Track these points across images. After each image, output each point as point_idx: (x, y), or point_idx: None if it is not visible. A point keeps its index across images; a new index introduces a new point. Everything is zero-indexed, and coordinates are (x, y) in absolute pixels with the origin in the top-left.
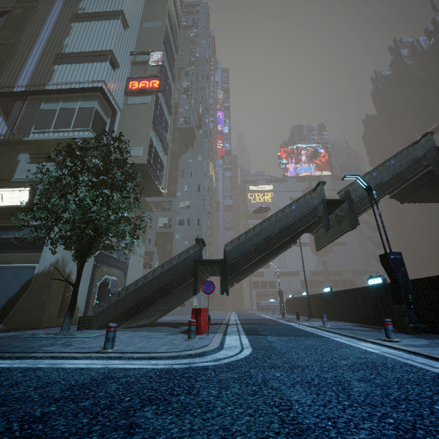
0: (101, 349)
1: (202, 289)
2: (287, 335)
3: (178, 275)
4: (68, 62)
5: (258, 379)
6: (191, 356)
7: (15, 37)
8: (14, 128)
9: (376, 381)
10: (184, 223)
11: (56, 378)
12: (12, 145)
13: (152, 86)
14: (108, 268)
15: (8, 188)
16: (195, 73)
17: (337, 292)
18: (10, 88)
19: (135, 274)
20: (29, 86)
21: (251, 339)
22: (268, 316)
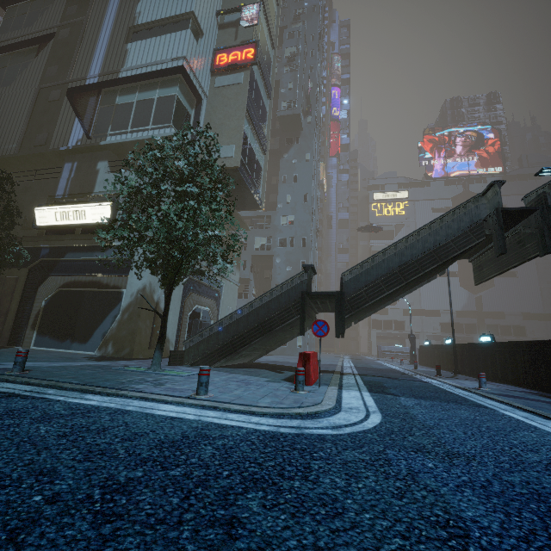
0: (193, 394)
1: (313, 330)
2: (427, 399)
3: (281, 310)
4: (142, 37)
5: (401, 469)
6: (301, 416)
7: (82, 12)
8: (90, 131)
9: None
10: (287, 245)
11: (144, 429)
12: (89, 151)
13: (245, 57)
14: (198, 297)
15: (90, 204)
16: (303, 33)
17: (503, 344)
18: (83, 81)
19: (229, 304)
20: (102, 76)
21: (377, 400)
22: (394, 366)
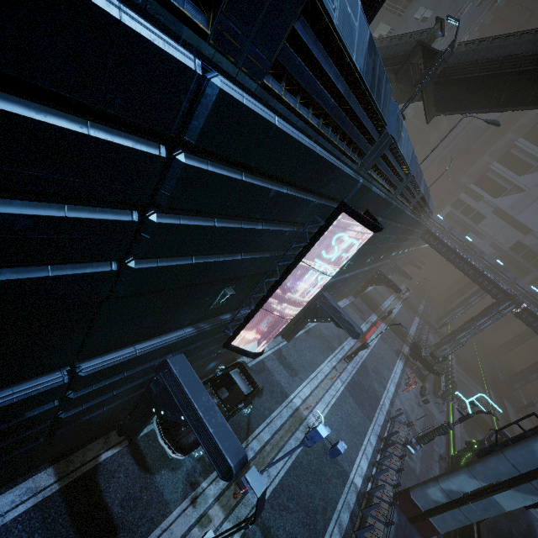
0: None
1: None
2: None
3: None
4: None
5: None
6: None
7: None
8: None
9: None
10: None
11: None
12: None
13: None
14: None
15: None
16: None
17: None
18: None
19: None
20: None
21: None
22: None
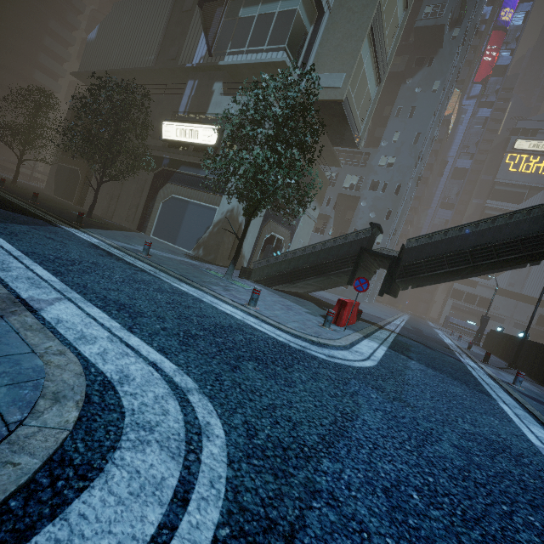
0: (246, 304)
1: (354, 284)
2: (438, 370)
3: (339, 258)
4: None
5: (350, 389)
6: (313, 342)
7: None
8: (212, 47)
9: (474, 457)
10: (378, 189)
11: (210, 314)
12: (209, 70)
13: None
14: (276, 225)
15: (202, 125)
16: None
17: None
18: None
19: (302, 237)
20: None
21: (388, 355)
22: (448, 339)
